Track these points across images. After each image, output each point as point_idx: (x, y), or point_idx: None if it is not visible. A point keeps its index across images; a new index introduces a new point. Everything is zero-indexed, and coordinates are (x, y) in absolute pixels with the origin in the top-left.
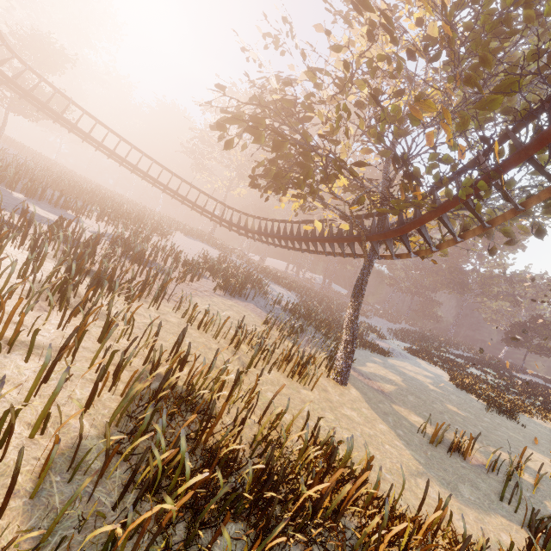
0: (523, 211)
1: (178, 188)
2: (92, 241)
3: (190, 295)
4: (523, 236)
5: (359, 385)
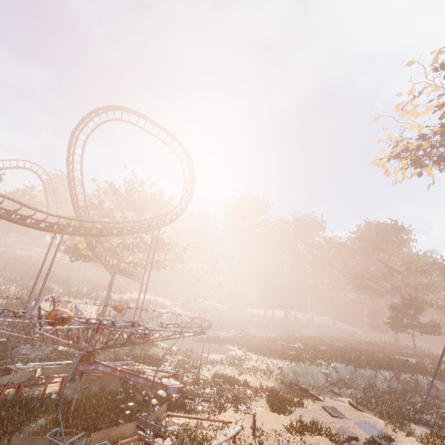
0: (93, 249)
1: None
2: (50, 289)
3: (58, 297)
4: (401, 232)
5: None
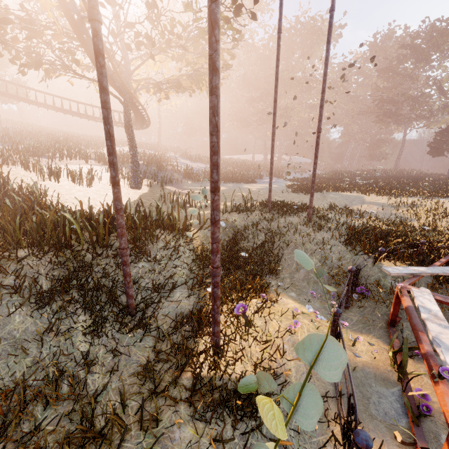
0: None
1: (86, 112)
2: None
3: (25, 157)
4: None
5: (159, 190)
